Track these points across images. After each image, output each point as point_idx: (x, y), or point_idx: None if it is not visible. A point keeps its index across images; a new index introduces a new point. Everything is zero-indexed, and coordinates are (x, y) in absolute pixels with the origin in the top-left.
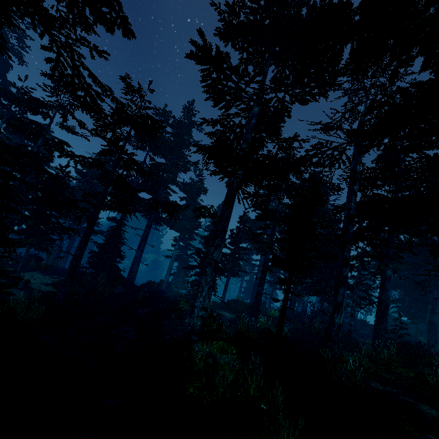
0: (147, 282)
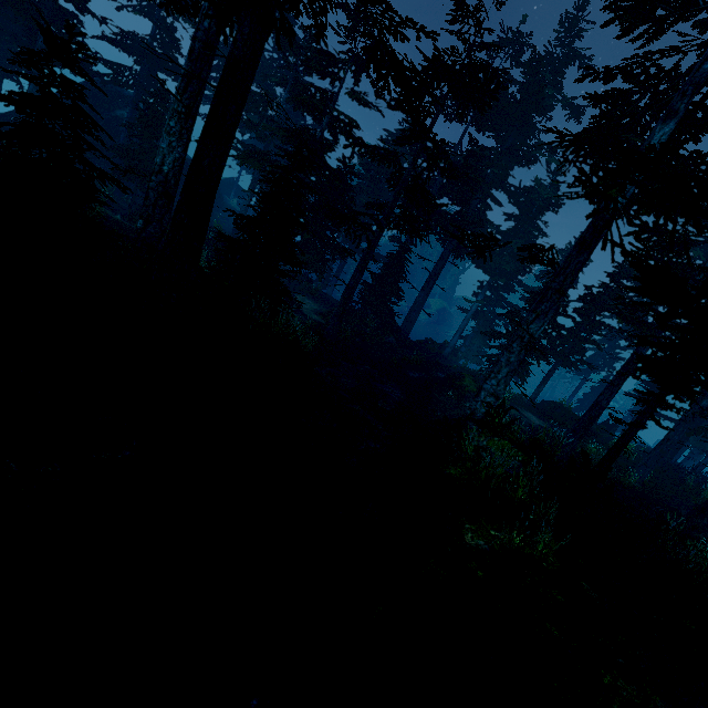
0: (425, 340)
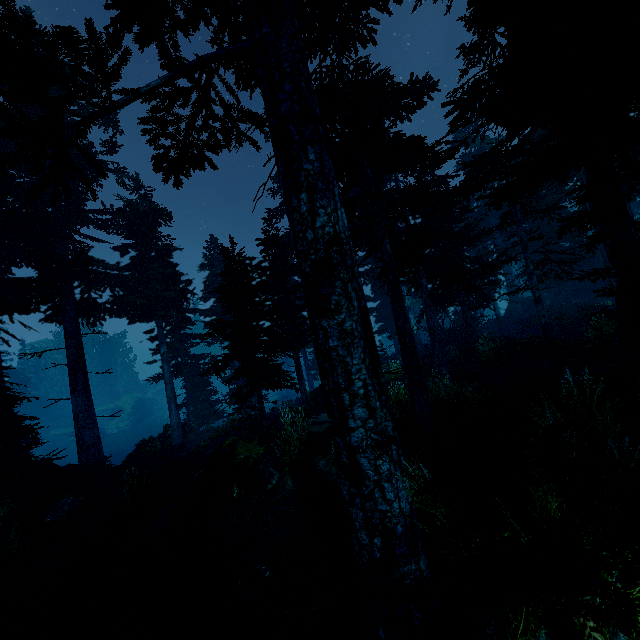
0: (137, 448)
